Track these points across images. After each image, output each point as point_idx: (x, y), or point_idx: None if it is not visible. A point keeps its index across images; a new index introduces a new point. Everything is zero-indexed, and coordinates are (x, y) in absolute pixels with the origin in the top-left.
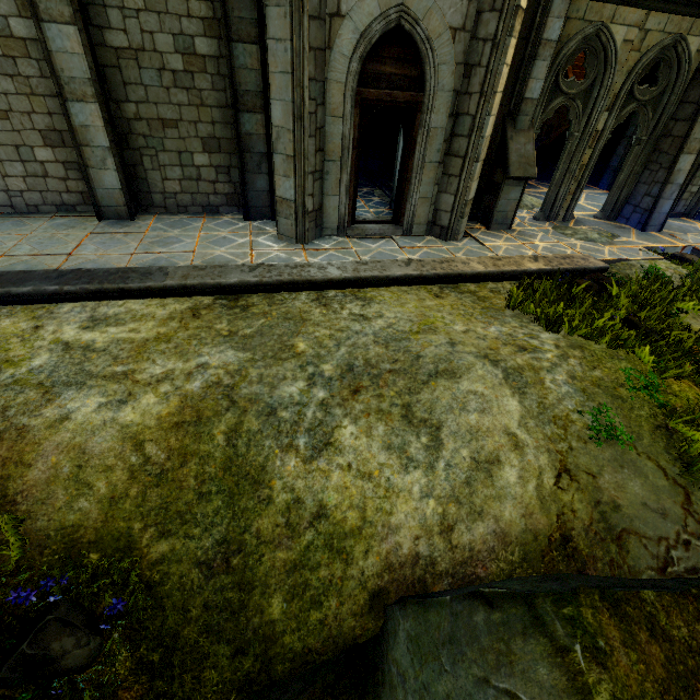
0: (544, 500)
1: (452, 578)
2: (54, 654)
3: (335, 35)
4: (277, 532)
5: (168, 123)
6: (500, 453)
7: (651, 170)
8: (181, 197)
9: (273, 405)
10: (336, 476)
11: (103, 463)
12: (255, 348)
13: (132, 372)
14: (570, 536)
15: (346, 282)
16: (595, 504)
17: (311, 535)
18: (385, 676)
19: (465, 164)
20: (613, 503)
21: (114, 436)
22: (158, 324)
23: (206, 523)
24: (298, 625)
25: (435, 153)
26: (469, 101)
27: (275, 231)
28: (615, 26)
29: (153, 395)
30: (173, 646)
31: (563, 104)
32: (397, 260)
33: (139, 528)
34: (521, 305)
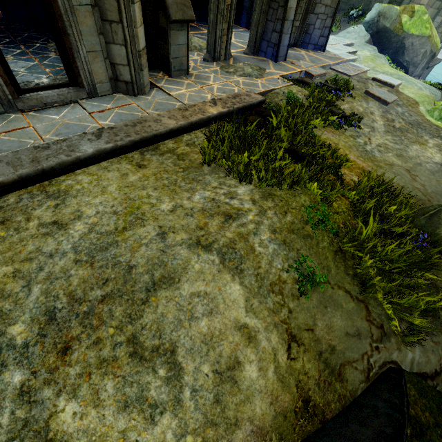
0: (283, 379)
1: None
2: None
3: None
4: None
5: None
6: (237, 354)
7: (273, 8)
8: None
9: None
10: None
11: None
12: None
13: None
14: (308, 397)
15: (26, 180)
16: (318, 357)
17: None
18: None
19: (121, 6)
20: (329, 348)
21: None
22: None
23: None
24: None
25: None
26: None
27: None
28: None
29: None
30: None
31: None
32: (86, 133)
33: None
34: (214, 160)
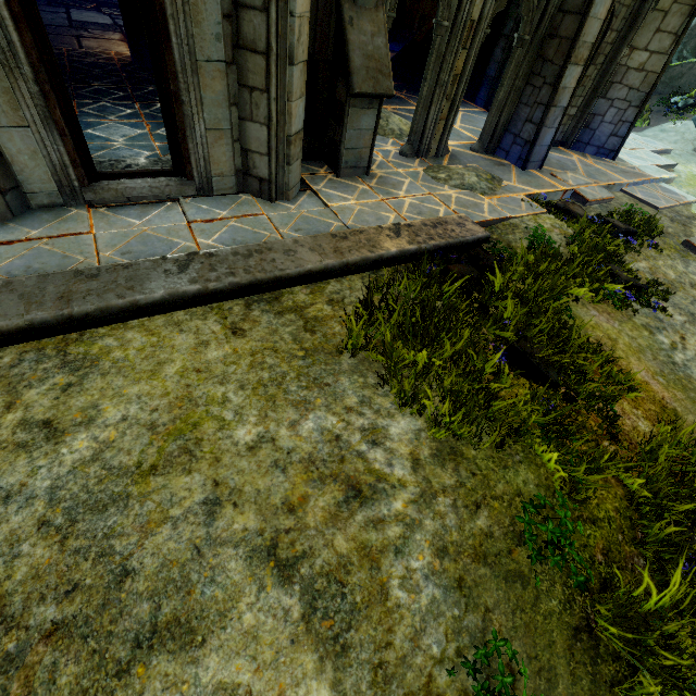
0: None
1: None
2: None
3: None
4: None
5: None
6: None
7: (534, 85)
8: None
9: None
10: None
11: None
12: None
13: None
14: None
15: (40, 328)
16: None
17: None
18: None
19: (271, 68)
20: None
21: None
22: None
23: None
24: None
25: (214, 42)
26: None
27: None
28: None
29: None
30: None
31: None
32: (165, 259)
33: None
34: (364, 349)
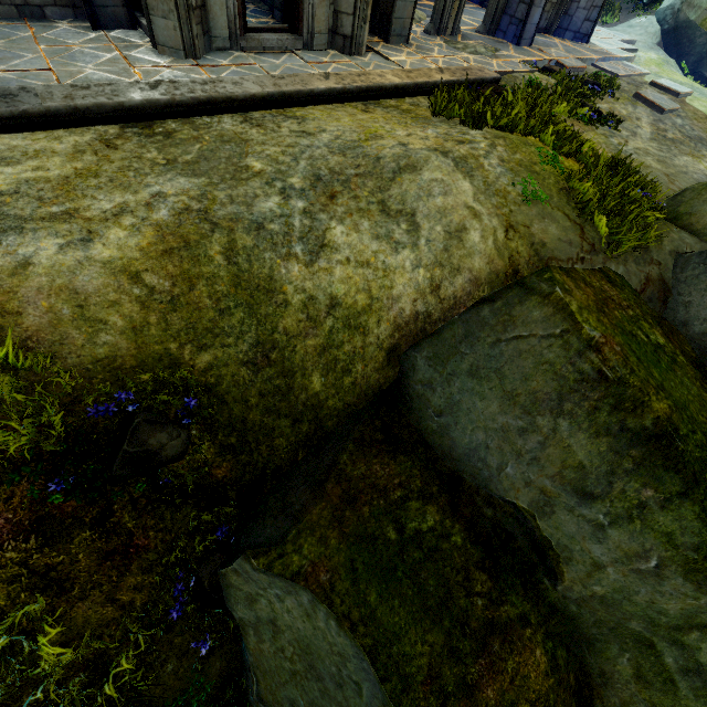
0: (500, 249)
1: (444, 322)
2: (153, 449)
3: None
4: (301, 326)
5: None
6: (465, 222)
7: None
8: None
9: (258, 220)
10: (338, 271)
11: (104, 299)
12: (207, 172)
13: (75, 211)
14: (518, 269)
15: (270, 100)
16: (531, 245)
17: (331, 321)
18: (412, 395)
19: None
20: (542, 242)
21: (100, 273)
22: (66, 159)
23: (235, 333)
24: (336, 390)
25: None
26: None
27: (147, 43)
28: None
29: (119, 229)
30: (244, 430)
31: None
32: (314, 74)
33: (175, 348)
34: (446, 110)
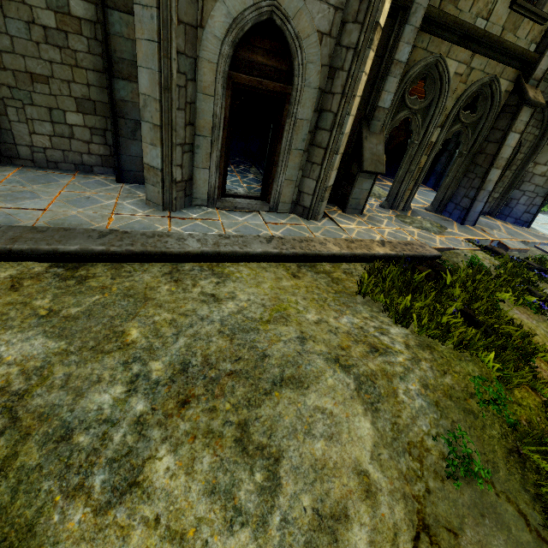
0: None
1: None
2: None
3: (207, 15)
4: None
5: (38, 77)
6: (348, 503)
7: (469, 177)
8: (50, 152)
9: (71, 423)
10: (137, 536)
11: None
12: (74, 335)
13: None
14: None
15: (204, 256)
16: None
17: None
18: None
19: (326, 155)
20: None
21: None
22: None
23: None
24: None
25: (301, 142)
26: (332, 99)
27: (145, 196)
28: (449, 60)
29: None
30: None
31: (401, 121)
32: (259, 236)
33: None
34: (371, 293)
